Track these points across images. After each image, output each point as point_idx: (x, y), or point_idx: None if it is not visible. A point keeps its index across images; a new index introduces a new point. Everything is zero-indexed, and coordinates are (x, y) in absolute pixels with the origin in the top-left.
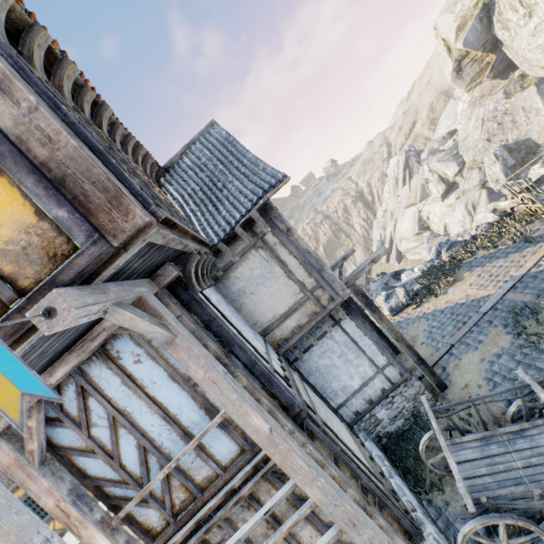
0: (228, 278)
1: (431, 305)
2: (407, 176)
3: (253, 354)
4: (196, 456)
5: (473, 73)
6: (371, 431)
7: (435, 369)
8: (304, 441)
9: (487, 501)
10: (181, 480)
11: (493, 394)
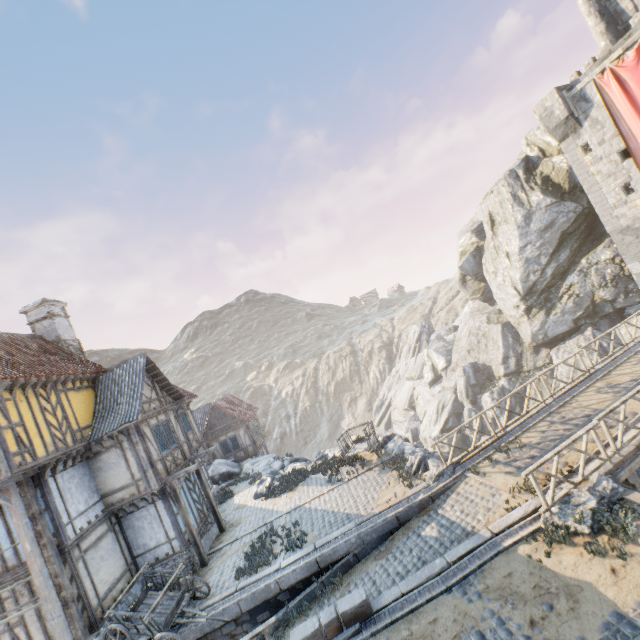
0: (96, 458)
1: (268, 502)
2: (417, 349)
3: (57, 515)
4: (14, 553)
5: (474, 288)
6: (148, 578)
7: (218, 551)
8: (55, 561)
9: (114, 615)
10: (2, 562)
11: (165, 571)
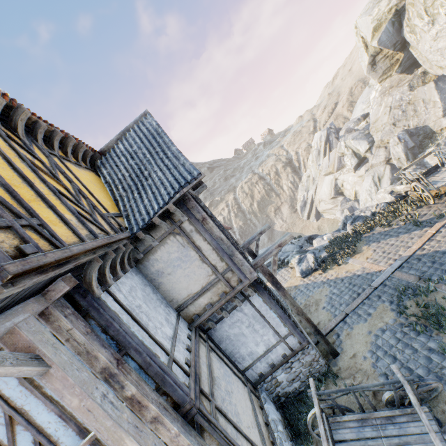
0: (148, 260)
1: (334, 272)
2: (327, 149)
3: (149, 355)
4: None
5: (384, 67)
6: (271, 391)
7: (331, 335)
8: (189, 443)
9: None
10: None
11: (369, 386)
